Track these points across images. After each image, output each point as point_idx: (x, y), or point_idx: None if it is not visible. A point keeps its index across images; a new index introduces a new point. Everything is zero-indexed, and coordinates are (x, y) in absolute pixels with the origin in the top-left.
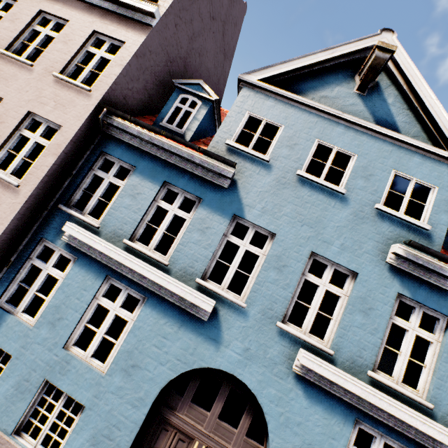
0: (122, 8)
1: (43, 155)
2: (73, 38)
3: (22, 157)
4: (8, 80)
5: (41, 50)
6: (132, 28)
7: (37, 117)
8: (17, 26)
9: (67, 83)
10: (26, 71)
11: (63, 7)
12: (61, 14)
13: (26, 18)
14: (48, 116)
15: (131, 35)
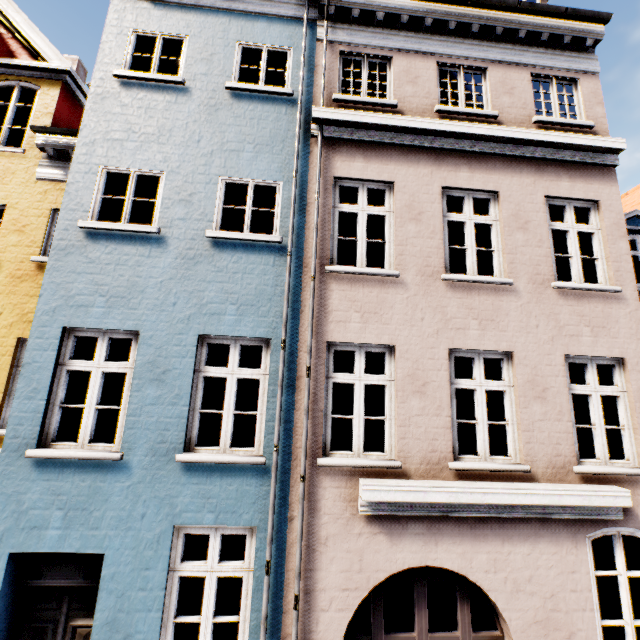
0: (563, 150)
1: (638, 411)
2: (528, 219)
3: (604, 427)
4: (493, 319)
5: (485, 250)
6: (590, 176)
7: (571, 358)
8: (430, 227)
9: (578, 291)
10: (507, 294)
11: (471, 172)
12: (479, 184)
13: (433, 207)
14: (596, 351)
15: (597, 187)
